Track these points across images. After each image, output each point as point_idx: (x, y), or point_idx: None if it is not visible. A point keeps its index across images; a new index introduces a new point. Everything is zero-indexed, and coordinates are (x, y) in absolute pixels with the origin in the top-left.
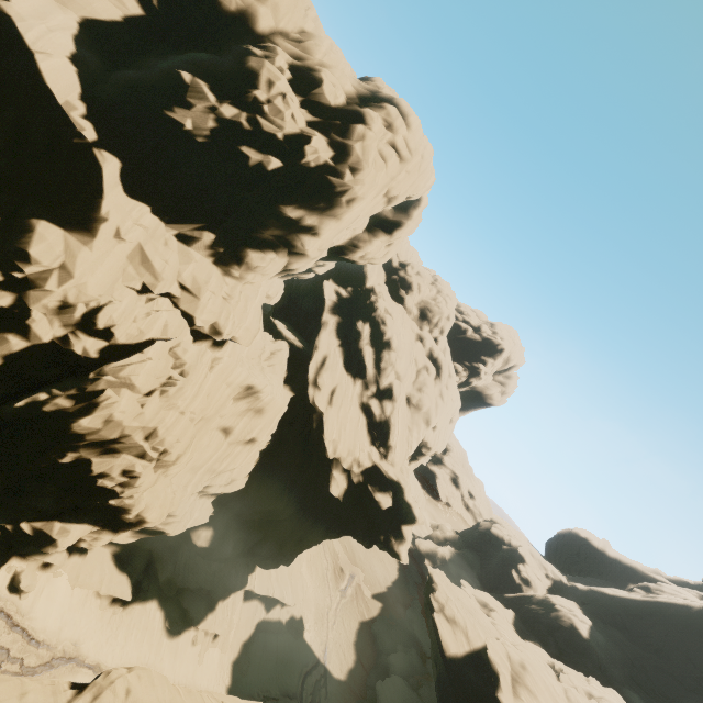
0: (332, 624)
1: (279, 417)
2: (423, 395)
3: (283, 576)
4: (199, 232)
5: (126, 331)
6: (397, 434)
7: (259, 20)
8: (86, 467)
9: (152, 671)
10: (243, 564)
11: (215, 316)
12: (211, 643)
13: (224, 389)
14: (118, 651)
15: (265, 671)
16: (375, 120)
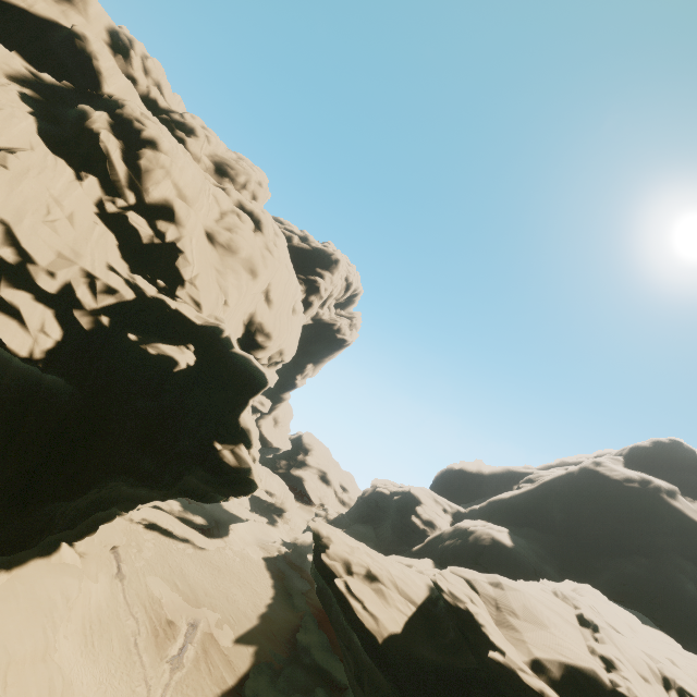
0: None
1: None
2: (237, 237)
3: None
4: None
5: None
6: (191, 263)
7: None
8: None
9: None
10: None
11: None
12: None
13: None
14: None
15: None
16: None
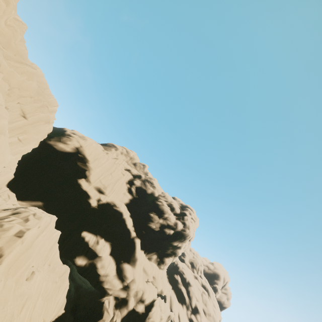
0: None
1: None
2: (208, 307)
3: None
4: (153, 255)
5: (149, 298)
6: None
7: (155, 194)
8: None
9: None
10: None
11: (162, 286)
12: None
13: None
14: None
15: None
16: (189, 214)
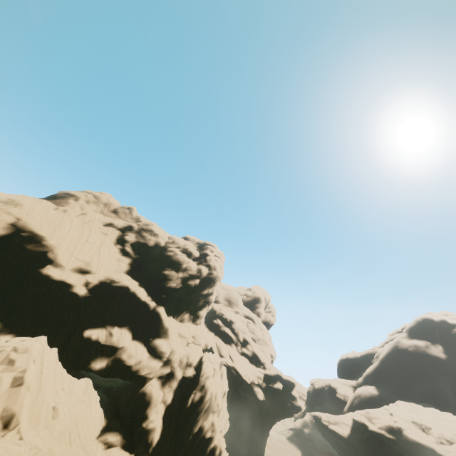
0: None
1: (226, 376)
2: (256, 334)
3: None
4: (184, 315)
5: (196, 358)
6: (261, 356)
7: (161, 243)
8: (203, 428)
9: None
10: None
11: (205, 340)
12: None
13: None
14: None
15: None
16: (211, 253)
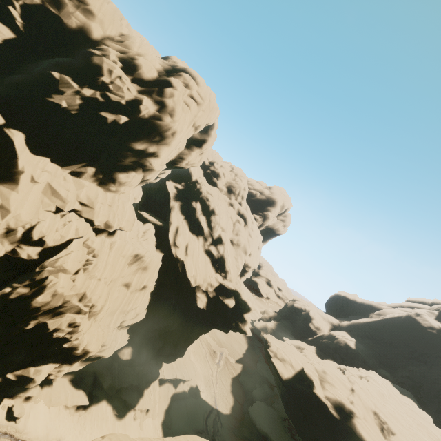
0: (215, 384)
1: (158, 270)
2: (239, 237)
3: (180, 364)
4: (84, 168)
5: (53, 238)
6: (229, 263)
7: (93, 31)
8: (44, 328)
9: (117, 434)
10: (154, 364)
11: (106, 217)
12: (145, 416)
13: (121, 260)
14: (88, 437)
15: (182, 423)
16: (178, 84)
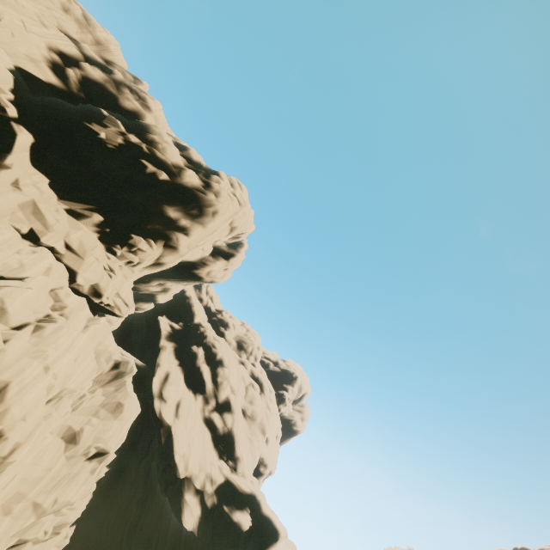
0: None
1: (130, 424)
2: (255, 407)
3: None
4: (89, 212)
5: (5, 259)
6: (241, 443)
7: (147, 118)
8: None
9: None
10: None
11: (98, 278)
12: None
13: (91, 359)
14: None
15: None
16: (226, 176)
